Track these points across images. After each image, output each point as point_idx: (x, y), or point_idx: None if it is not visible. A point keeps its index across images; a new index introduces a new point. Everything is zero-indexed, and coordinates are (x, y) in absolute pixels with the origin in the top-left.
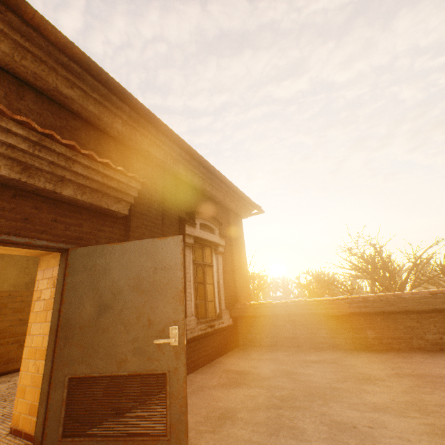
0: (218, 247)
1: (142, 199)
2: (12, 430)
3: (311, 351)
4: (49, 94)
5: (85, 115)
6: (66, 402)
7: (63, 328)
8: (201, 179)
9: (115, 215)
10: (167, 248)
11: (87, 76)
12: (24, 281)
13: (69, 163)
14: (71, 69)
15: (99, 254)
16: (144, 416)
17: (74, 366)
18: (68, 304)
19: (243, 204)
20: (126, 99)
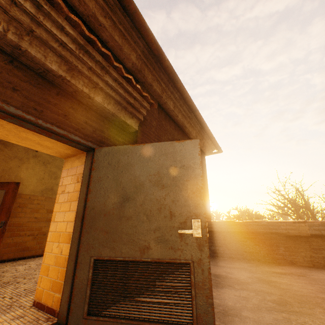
0: None
1: (145, 122)
2: (35, 303)
3: (272, 265)
4: (87, 21)
5: (110, 45)
6: (91, 282)
7: (89, 214)
8: (183, 117)
9: (127, 130)
10: (185, 150)
11: (117, 9)
12: (40, 188)
13: (103, 73)
14: (107, 0)
15: (121, 153)
16: (168, 303)
17: (99, 249)
18: (94, 194)
19: (207, 143)
20: (145, 32)
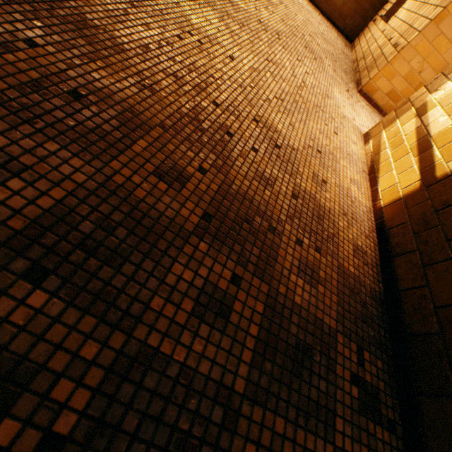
0: None
1: None
2: (361, 92)
3: None
4: None
5: None
6: None
7: None
8: None
9: None
10: None
11: None
12: None
13: None
14: None
15: None
16: None
17: None
18: None
19: None
20: None
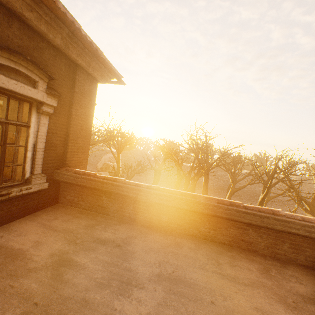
0: (42, 106)
1: None
2: None
3: (114, 223)
4: None
5: None
6: None
7: None
8: None
9: None
10: None
11: None
12: None
13: None
14: None
15: None
16: None
17: None
18: None
19: (99, 65)
20: None
